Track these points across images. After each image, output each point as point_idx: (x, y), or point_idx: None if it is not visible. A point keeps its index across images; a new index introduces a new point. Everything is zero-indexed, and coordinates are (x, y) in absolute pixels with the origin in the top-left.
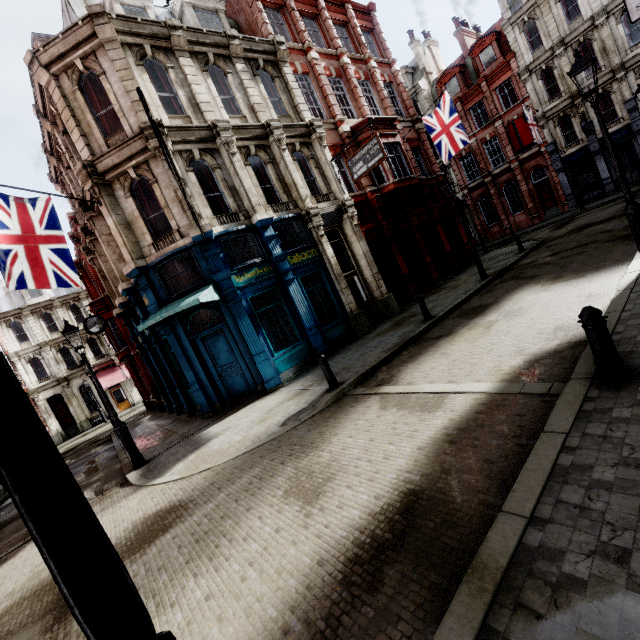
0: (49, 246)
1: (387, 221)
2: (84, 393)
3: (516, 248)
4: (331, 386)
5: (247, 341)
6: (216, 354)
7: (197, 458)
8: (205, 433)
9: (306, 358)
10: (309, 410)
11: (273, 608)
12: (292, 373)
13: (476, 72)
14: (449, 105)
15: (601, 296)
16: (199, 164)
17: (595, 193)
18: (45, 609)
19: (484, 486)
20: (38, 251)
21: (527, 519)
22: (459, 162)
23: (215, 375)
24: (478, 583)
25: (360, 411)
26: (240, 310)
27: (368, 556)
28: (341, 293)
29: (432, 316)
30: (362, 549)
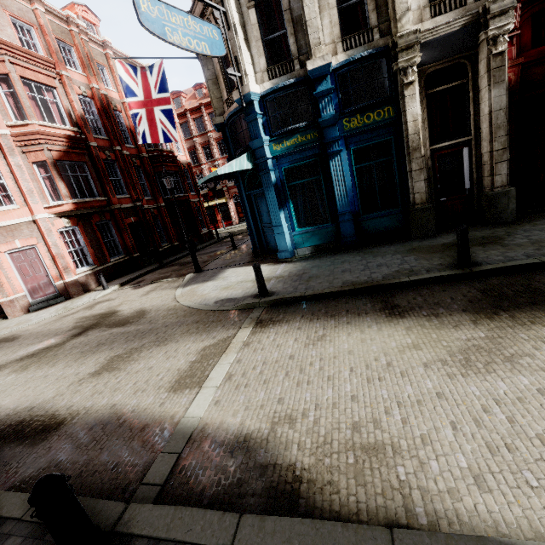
0: (160, 108)
1: None
2: None
3: None
4: (258, 293)
5: (270, 212)
6: (261, 212)
7: (192, 289)
8: (225, 271)
9: (330, 242)
10: (233, 303)
11: (16, 406)
12: (309, 252)
13: None
14: None
15: None
16: None
17: None
18: (89, 325)
19: (31, 469)
20: (153, 113)
21: None
22: None
23: (260, 228)
24: None
25: (209, 336)
26: (268, 181)
27: (18, 428)
28: (408, 176)
29: (477, 263)
30: (26, 422)
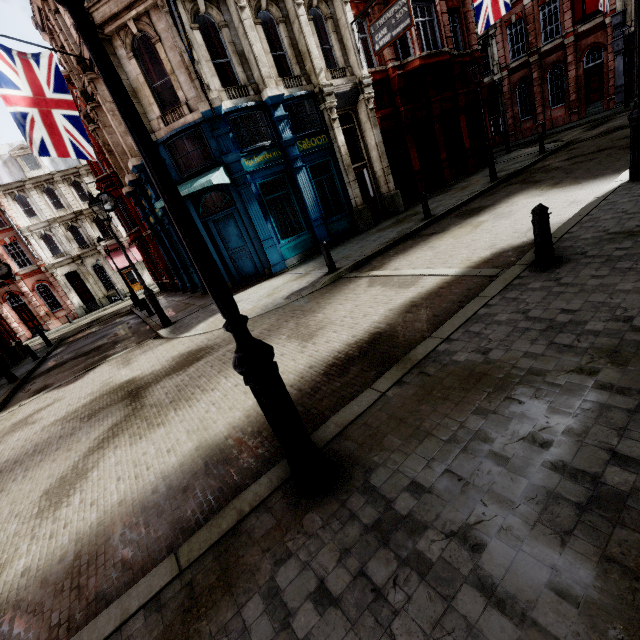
0: (61, 112)
1: (406, 107)
2: (98, 272)
3: (538, 149)
4: (330, 270)
5: (256, 227)
6: (227, 238)
7: (216, 320)
8: None
9: (310, 248)
10: (309, 288)
11: None
12: (296, 261)
13: None
14: None
15: (581, 203)
16: (204, 19)
17: None
18: (122, 398)
19: (427, 328)
20: (52, 117)
21: (443, 339)
22: (506, 31)
23: (226, 257)
24: (403, 366)
25: (351, 288)
26: (250, 195)
27: (342, 363)
28: (348, 186)
29: (432, 215)
30: (338, 360)
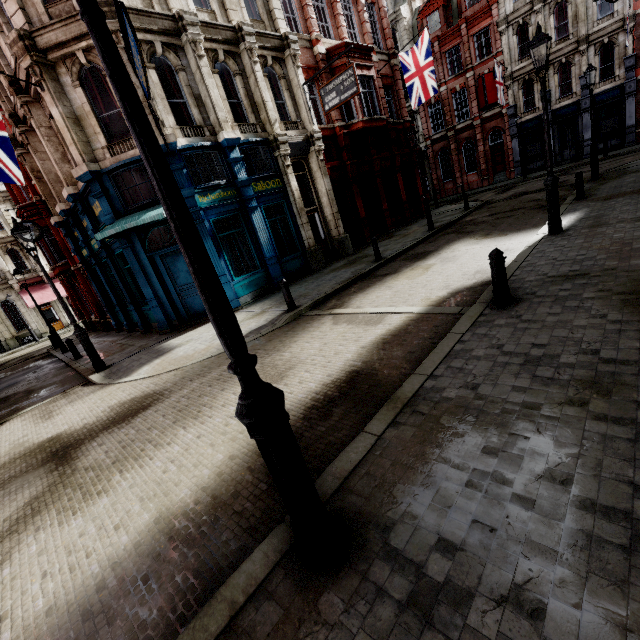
0: None
1: (352, 161)
2: (7, 309)
3: (463, 206)
4: (290, 308)
5: None
6: (175, 273)
7: (163, 362)
8: (166, 344)
9: (264, 286)
10: (269, 326)
11: None
12: (250, 298)
13: (459, 10)
14: (427, 45)
15: (514, 251)
16: (161, 61)
17: (538, 164)
18: (43, 461)
19: (405, 365)
20: None
21: (428, 376)
22: (427, 110)
23: (174, 294)
24: (393, 405)
25: (316, 326)
26: (203, 231)
27: (322, 405)
28: (301, 228)
29: (382, 258)
30: (318, 402)
